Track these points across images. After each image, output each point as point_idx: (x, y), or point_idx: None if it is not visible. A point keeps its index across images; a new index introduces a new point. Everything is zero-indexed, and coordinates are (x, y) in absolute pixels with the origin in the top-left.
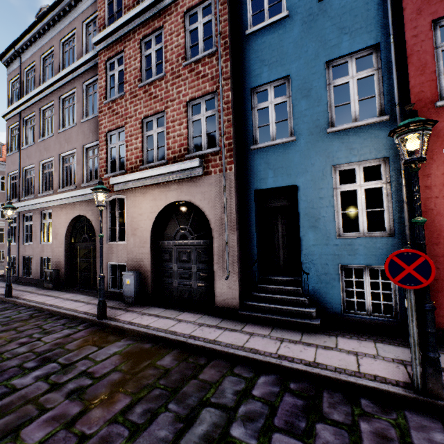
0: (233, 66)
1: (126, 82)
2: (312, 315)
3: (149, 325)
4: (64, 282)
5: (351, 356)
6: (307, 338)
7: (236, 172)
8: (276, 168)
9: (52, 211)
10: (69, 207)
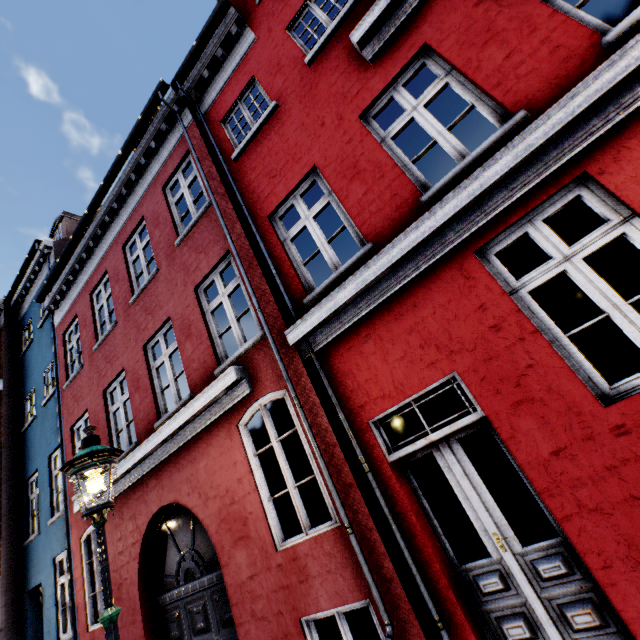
0: (12, 467)
1: None
2: None
3: None
4: None
5: None
6: None
7: (9, 579)
8: (35, 564)
9: None
10: None
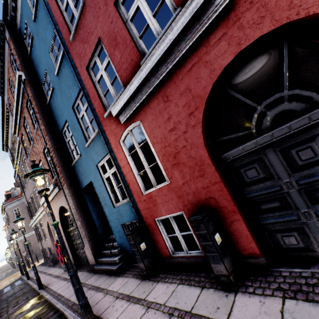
0: (49, 125)
1: (28, 148)
2: (117, 262)
3: (53, 289)
4: (58, 259)
5: (103, 295)
6: (103, 283)
7: (69, 183)
8: (83, 173)
9: (41, 221)
10: (44, 218)
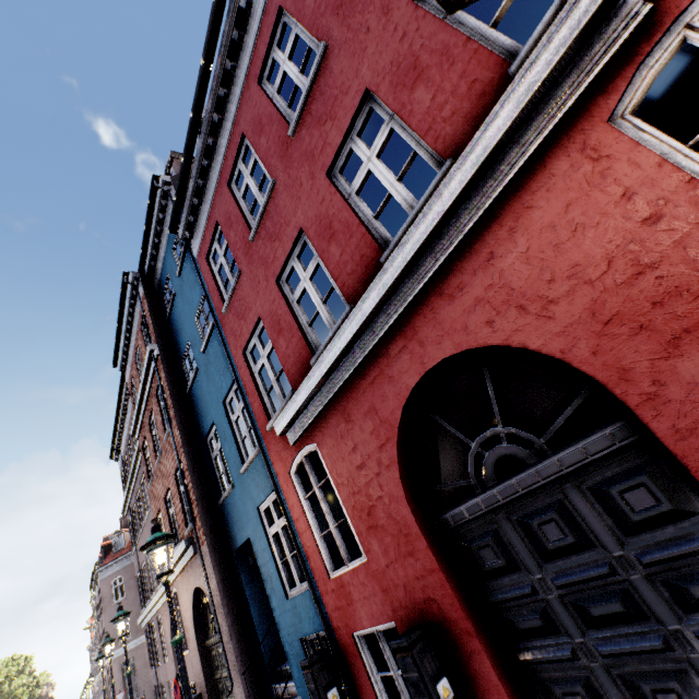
0: (187, 428)
1: (152, 463)
2: None
3: None
4: None
5: None
6: None
7: (213, 539)
8: (236, 521)
9: (161, 615)
10: (166, 608)
